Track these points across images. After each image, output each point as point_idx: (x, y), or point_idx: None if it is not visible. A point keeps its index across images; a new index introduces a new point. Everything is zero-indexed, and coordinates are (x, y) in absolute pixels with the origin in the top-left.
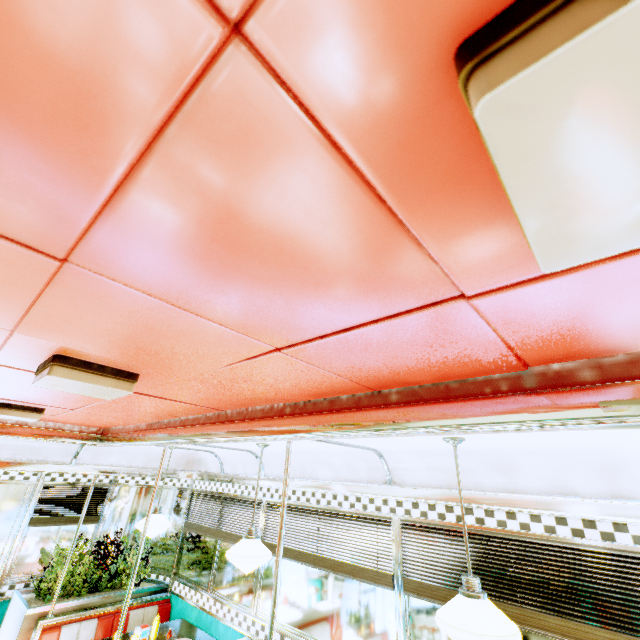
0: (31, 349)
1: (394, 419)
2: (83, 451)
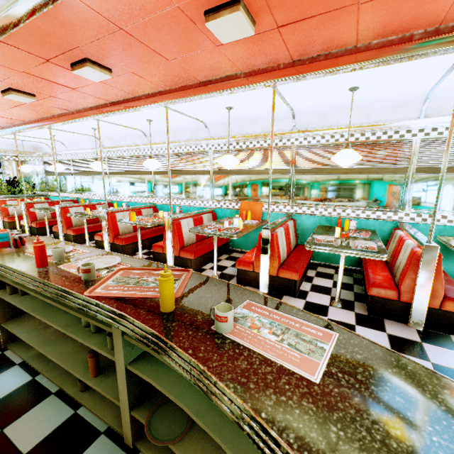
0: None
1: (55, 121)
2: None
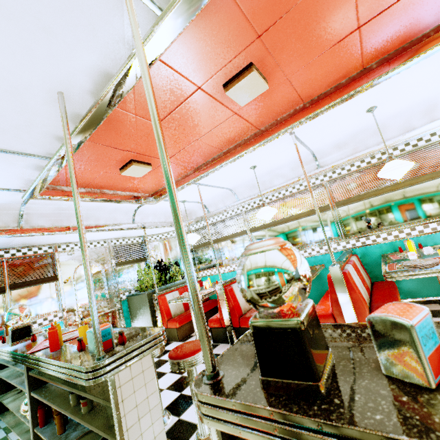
0: (243, 60)
1: (379, 72)
2: (136, 216)
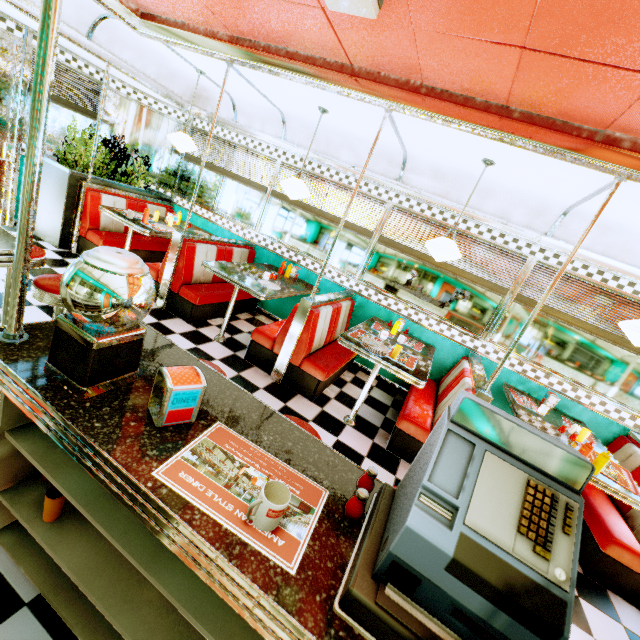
0: None
1: (511, 129)
2: (98, 28)
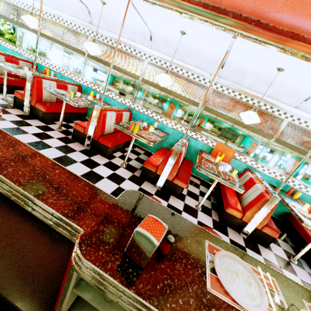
0: None
1: None
2: None
